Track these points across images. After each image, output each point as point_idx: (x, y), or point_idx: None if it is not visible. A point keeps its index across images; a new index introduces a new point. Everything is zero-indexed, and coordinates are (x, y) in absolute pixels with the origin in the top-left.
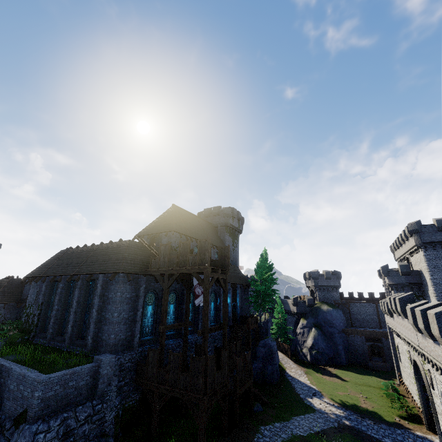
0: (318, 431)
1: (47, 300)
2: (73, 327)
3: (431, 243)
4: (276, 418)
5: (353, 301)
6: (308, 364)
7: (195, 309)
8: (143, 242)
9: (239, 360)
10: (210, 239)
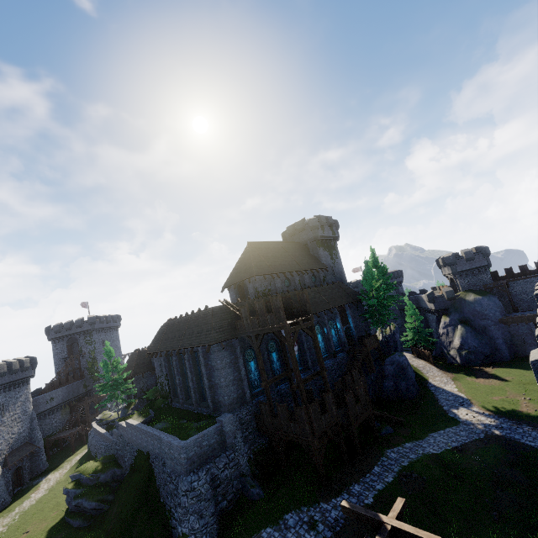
0: (455, 446)
1: (170, 372)
2: (195, 393)
3: None
4: (408, 439)
5: (513, 279)
6: (458, 367)
7: (301, 348)
8: (226, 304)
9: (349, 396)
10: (301, 264)
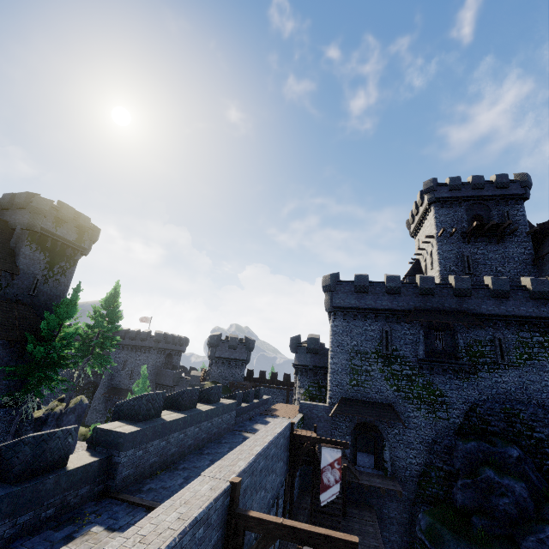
0: None
1: None
2: None
3: (343, 309)
4: None
5: (261, 384)
6: None
7: None
8: None
9: None
10: None
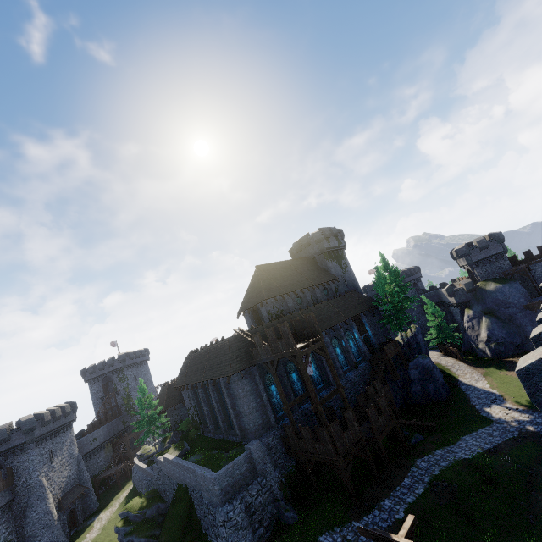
0: (487, 448)
1: (198, 403)
2: (223, 422)
3: None
4: (439, 445)
5: (533, 262)
6: (489, 361)
7: (320, 365)
8: (240, 333)
9: (371, 409)
10: (311, 279)
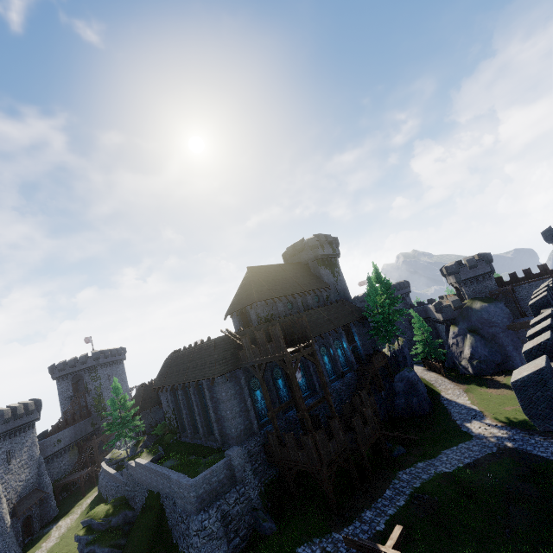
0: (467, 463)
1: (176, 406)
2: (203, 427)
3: None
4: (420, 458)
5: (517, 284)
6: (470, 378)
7: (307, 372)
8: (228, 334)
9: (356, 419)
10: (303, 285)
